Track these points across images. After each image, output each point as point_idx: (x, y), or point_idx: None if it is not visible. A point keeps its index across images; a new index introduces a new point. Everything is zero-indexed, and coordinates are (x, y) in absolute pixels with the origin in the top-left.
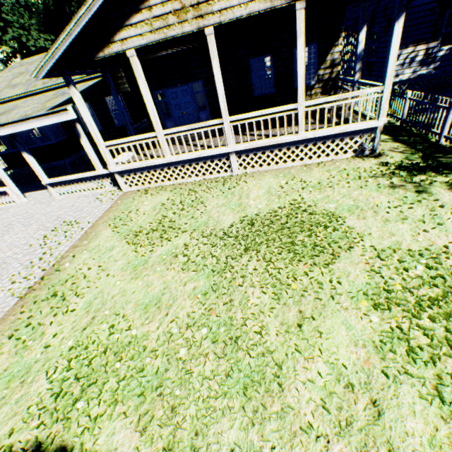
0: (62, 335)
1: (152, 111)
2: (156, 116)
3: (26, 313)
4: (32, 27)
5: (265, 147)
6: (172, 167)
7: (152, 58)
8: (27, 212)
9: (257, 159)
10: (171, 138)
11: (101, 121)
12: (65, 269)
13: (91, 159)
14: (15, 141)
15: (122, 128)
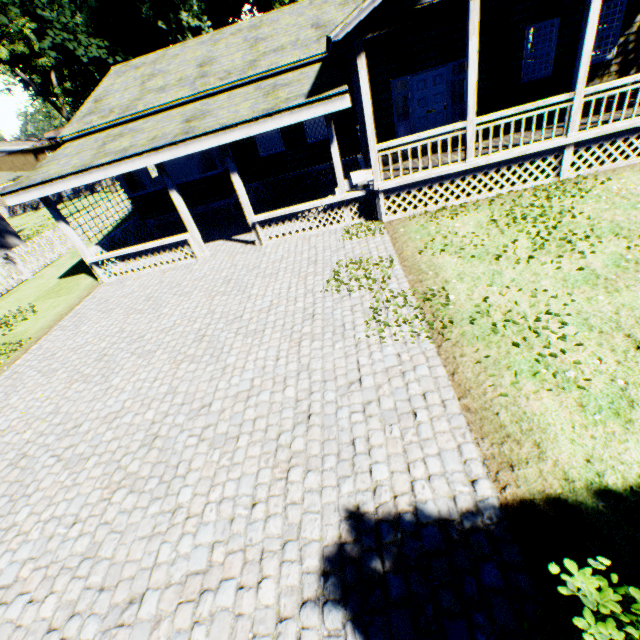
0: (607, 359)
1: (472, 88)
2: (474, 95)
3: (481, 351)
4: (77, 28)
5: (619, 133)
6: (469, 177)
7: (402, 27)
8: (234, 264)
9: (599, 154)
10: (403, 152)
11: (285, 136)
12: (452, 303)
13: (337, 176)
14: (226, 156)
15: (315, 146)
